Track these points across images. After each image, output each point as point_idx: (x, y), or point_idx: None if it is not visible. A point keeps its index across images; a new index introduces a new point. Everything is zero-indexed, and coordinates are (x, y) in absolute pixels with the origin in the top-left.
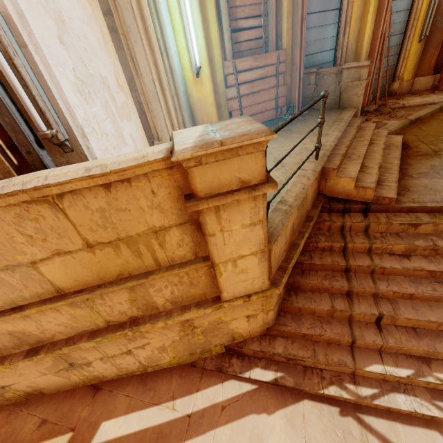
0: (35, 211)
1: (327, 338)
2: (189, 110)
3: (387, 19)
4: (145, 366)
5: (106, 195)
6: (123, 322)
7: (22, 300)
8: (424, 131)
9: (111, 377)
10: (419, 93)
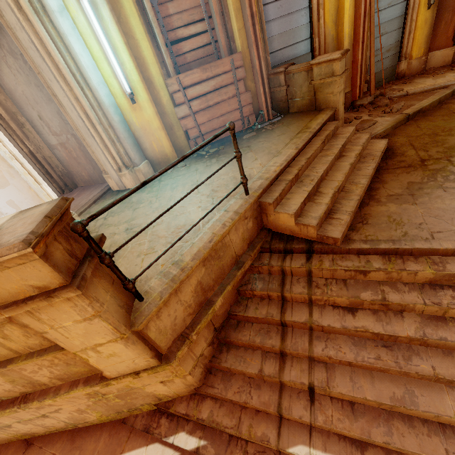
0: None
1: (253, 406)
2: (132, 138)
3: None
4: (73, 423)
5: None
6: (16, 396)
7: None
8: (421, 128)
9: (43, 433)
10: (434, 72)
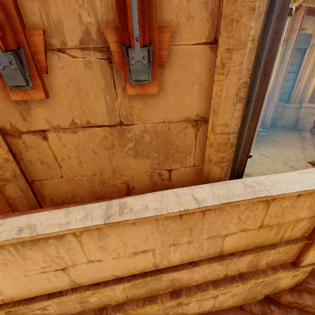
0: (256, 205)
1: None
2: None
3: None
4: (214, 307)
5: (295, 199)
6: (232, 275)
7: (197, 257)
8: None
9: (189, 314)
10: None
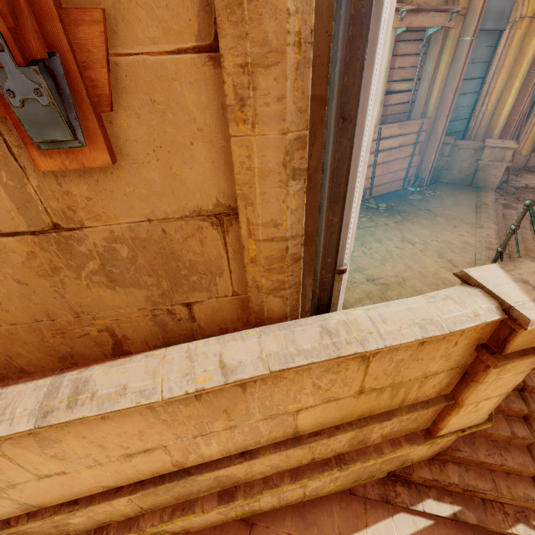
0: (344, 365)
1: (508, 468)
2: None
3: (529, 96)
4: (305, 496)
5: (416, 348)
6: (326, 458)
7: (254, 444)
8: None
9: (265, 509)
10: None
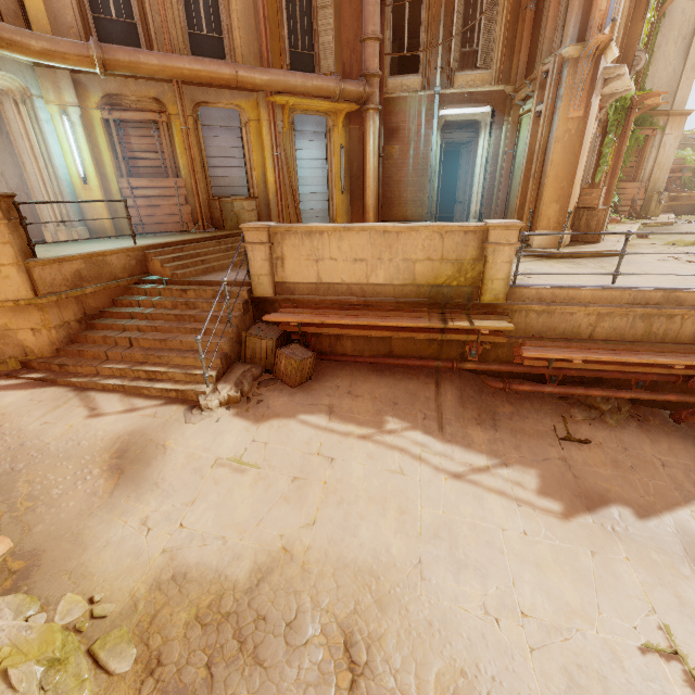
0: None
1: (92, 353)
2: (78, 208)
3: (284, 171)
4: None
5: None
6: None
7: None
8: None
9: None
10: None
